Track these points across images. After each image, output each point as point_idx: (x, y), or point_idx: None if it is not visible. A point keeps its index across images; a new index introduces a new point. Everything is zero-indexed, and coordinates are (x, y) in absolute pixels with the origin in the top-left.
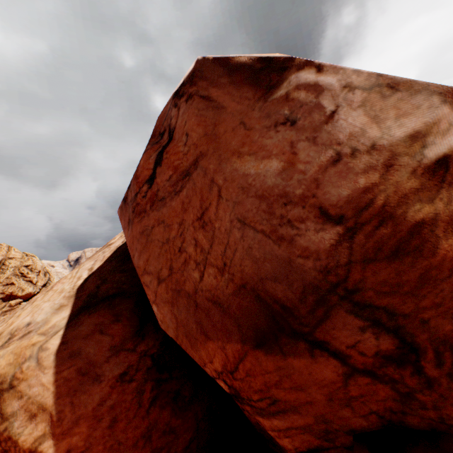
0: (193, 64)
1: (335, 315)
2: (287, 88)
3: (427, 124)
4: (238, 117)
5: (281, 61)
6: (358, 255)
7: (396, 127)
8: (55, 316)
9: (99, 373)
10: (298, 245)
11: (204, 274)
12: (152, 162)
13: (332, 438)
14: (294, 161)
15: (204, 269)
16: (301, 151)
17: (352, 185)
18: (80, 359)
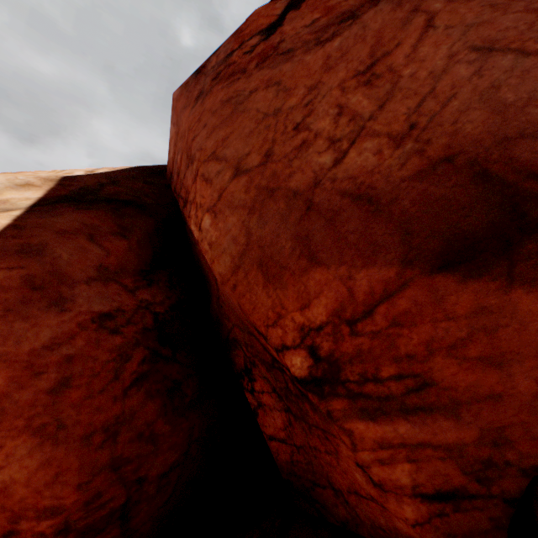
0: None
1: None
2: None
3: None
4: None
5: None
6: None
7: None
8: (12, 192)
9: (65, 295)
10: None
11: (349, 153)
12: (281, 6)
13: (490, 478)
14: None
15: (349, 146)
16: None
17: None
18: (37, 263)
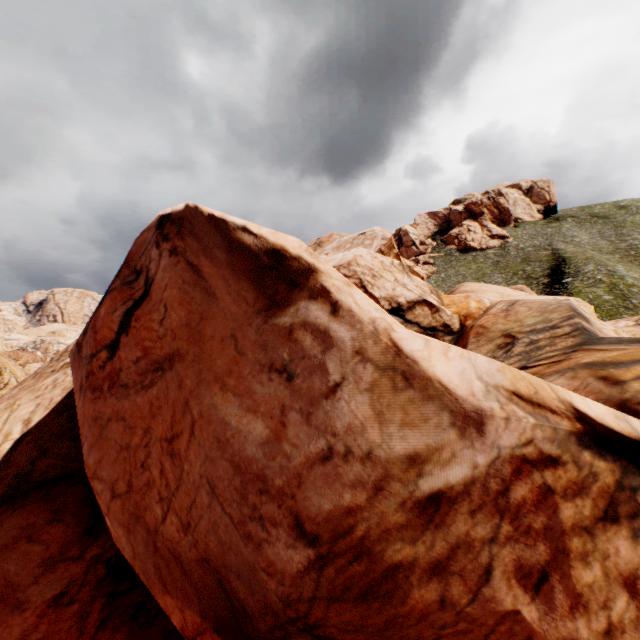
0: (183, 204)
1: (296, 639)
2: (294, 317)
3: (429, 448)
4: (232, 323)
5: (293, 270)
6: (325, 591)
7: (398, 438)
8: None
9: (22, 599)
10: (265, 554)
11: (168, 517)
12: (116, 321)
13: None
14: (281, 435)
15: (167, 510)
16: (292, 425)
17: (336, 499)
18: None
